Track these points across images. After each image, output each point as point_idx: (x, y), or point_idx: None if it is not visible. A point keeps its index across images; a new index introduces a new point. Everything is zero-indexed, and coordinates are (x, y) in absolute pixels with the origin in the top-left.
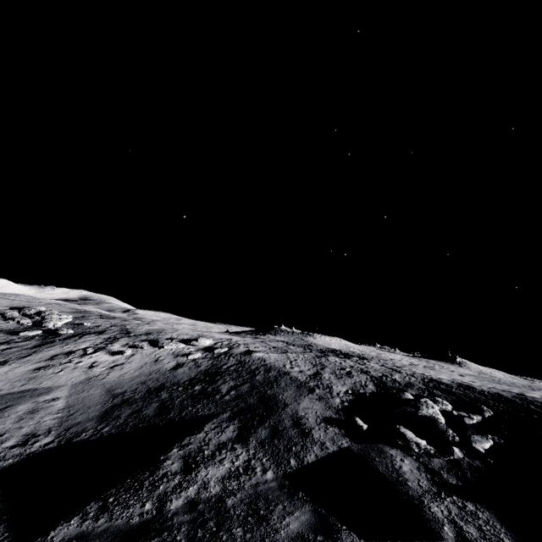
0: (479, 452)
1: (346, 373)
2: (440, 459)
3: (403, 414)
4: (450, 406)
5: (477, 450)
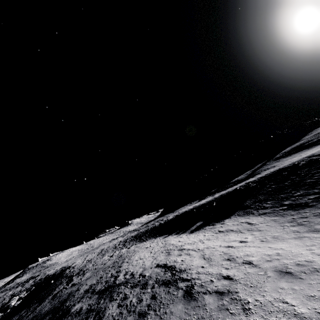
0: (15, 306)
1: (2, 301)
2: (2, 316)
3: (3, 308)
4: (24, 293)
5: (15, 306)
